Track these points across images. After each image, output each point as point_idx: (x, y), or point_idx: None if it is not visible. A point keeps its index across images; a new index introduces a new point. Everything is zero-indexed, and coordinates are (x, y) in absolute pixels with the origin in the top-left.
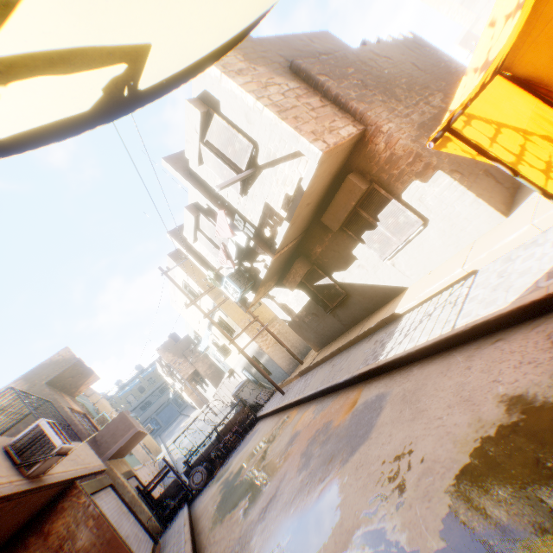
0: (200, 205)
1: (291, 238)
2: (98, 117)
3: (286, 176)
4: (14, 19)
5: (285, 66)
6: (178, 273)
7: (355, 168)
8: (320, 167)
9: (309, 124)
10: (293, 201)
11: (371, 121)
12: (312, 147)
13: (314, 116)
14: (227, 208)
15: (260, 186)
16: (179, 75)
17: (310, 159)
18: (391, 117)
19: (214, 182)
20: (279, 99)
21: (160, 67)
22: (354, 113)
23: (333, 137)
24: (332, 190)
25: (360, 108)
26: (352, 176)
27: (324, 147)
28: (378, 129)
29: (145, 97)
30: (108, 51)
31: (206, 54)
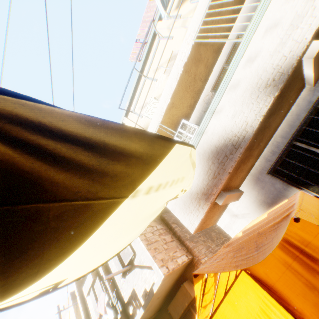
0: (99, 271)
1: (146, 317)
2: (34, 298)
3: (146, 277)
4: (8, 299)
5: (159, 214)
6: (70, 310)
7: (188, 276)
8: (164, 279)
9: (161, 253)
10: (147, 296)
11: (195, 254)
12: (159, 270)
13: (165, 247)
14: (113, 281)
15: (133, 276)
16: (81, 276)
17: (158, 276)
18: (207, 252)
19: (111, 262)
20: (150, 235)
21: (71, 278)
22: (187, 247)
23: (173, 263)
24: (176, 285)
25: (190, 245)
26: (186, 283)
27: (166, 271)
28: (199, 259)
29: (61, 287)
30: (47, 286)
31: (97, 266)
